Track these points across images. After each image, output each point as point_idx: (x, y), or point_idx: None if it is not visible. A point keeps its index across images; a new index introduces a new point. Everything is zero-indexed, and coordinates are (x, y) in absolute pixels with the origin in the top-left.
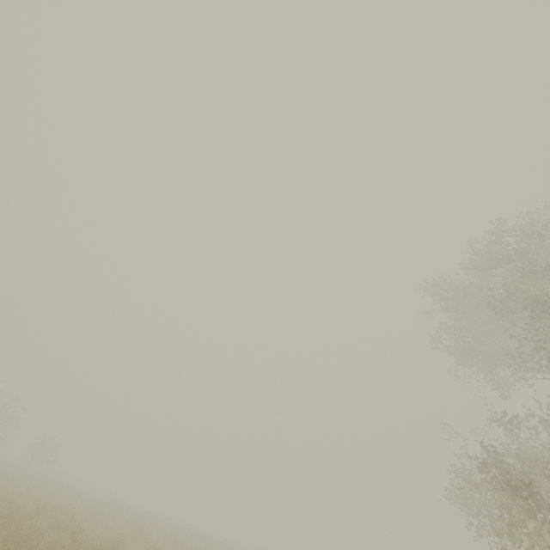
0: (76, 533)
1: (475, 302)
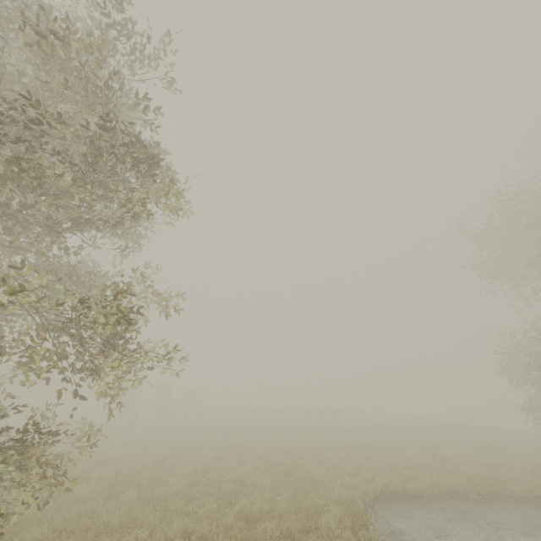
0: (348, 453)
1: (510, 246)
